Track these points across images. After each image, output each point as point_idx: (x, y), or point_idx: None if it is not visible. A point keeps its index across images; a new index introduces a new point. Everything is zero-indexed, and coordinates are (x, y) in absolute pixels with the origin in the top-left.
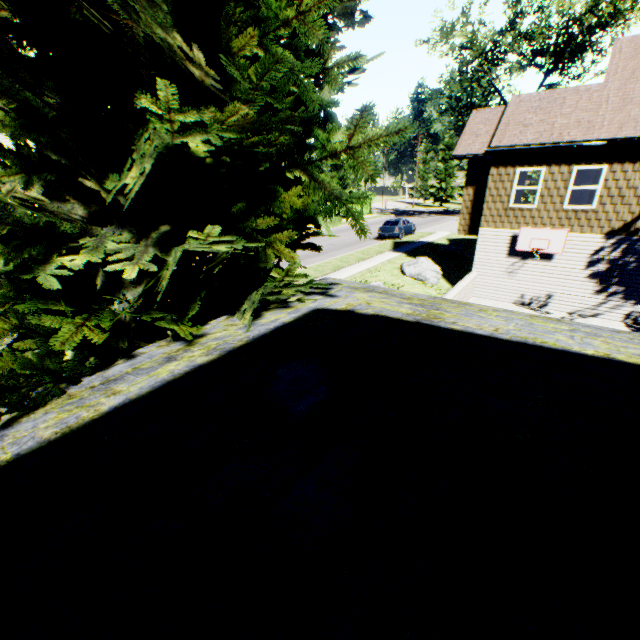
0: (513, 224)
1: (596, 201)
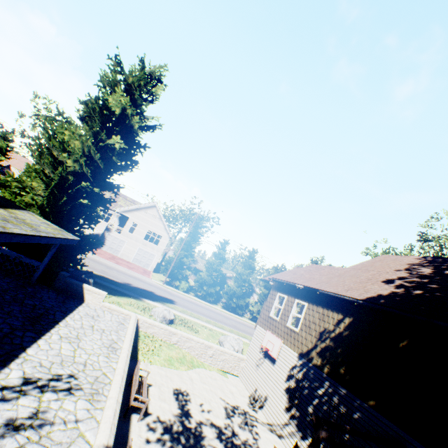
0: (268, 327)
1: (300, 326)
